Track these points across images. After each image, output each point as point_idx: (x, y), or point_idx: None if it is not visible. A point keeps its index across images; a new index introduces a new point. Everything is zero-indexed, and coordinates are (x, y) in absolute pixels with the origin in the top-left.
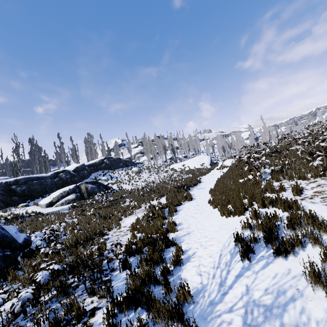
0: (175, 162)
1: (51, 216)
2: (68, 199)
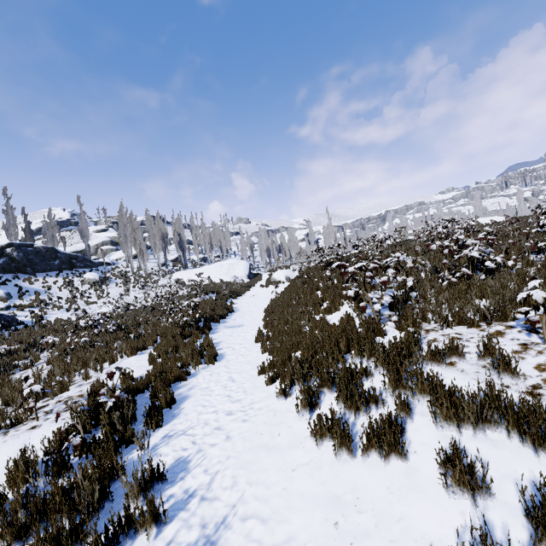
0: (184, 268)
1: None
2: None
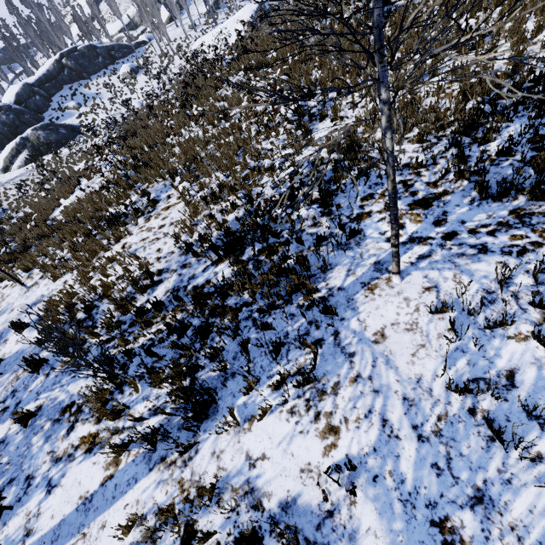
0: (213, 26)
1: (8, 187)
2: (23, 159)
